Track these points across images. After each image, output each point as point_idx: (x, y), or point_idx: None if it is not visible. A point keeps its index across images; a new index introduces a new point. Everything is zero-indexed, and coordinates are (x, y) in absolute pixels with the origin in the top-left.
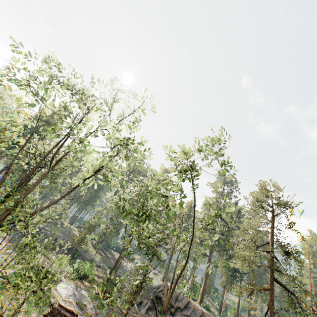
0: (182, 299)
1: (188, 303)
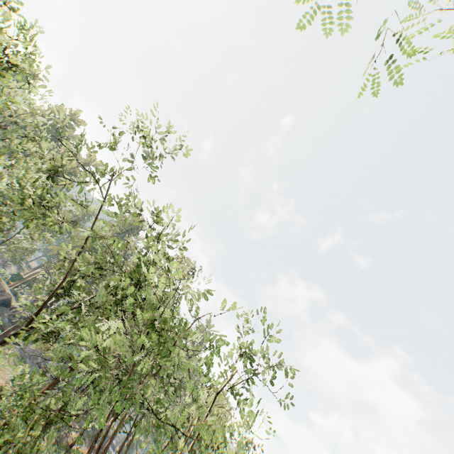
0: None
1: None
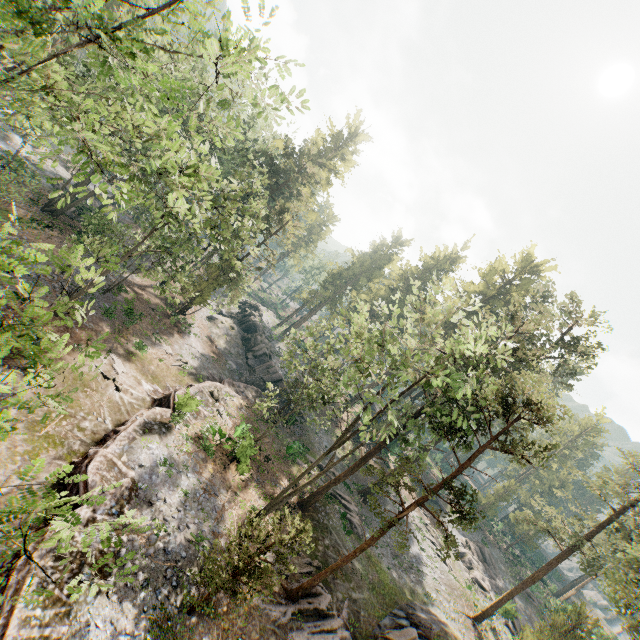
0: None
1: None
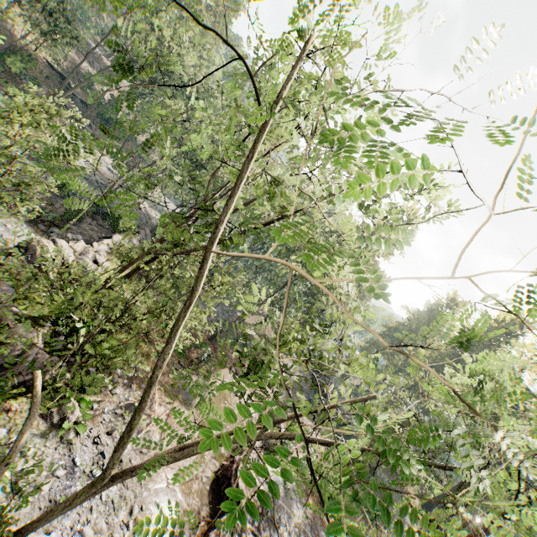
0: None
1: None
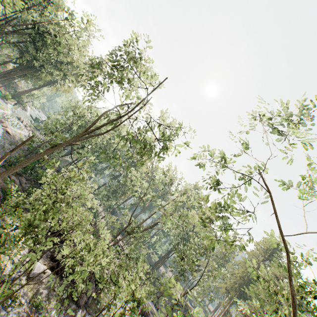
0: None
1: None
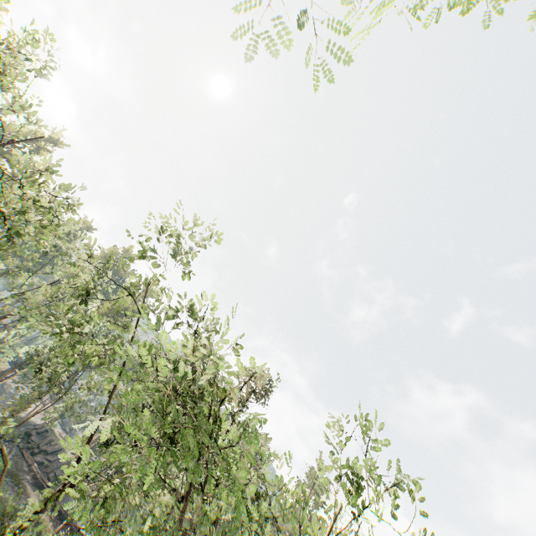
0: (55, 445)
1: (59, 451)
